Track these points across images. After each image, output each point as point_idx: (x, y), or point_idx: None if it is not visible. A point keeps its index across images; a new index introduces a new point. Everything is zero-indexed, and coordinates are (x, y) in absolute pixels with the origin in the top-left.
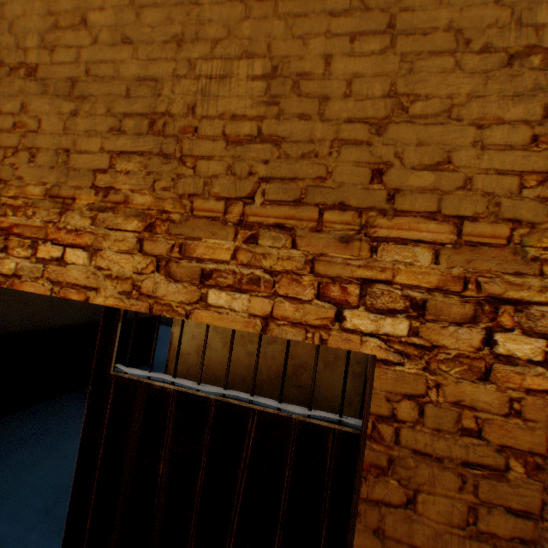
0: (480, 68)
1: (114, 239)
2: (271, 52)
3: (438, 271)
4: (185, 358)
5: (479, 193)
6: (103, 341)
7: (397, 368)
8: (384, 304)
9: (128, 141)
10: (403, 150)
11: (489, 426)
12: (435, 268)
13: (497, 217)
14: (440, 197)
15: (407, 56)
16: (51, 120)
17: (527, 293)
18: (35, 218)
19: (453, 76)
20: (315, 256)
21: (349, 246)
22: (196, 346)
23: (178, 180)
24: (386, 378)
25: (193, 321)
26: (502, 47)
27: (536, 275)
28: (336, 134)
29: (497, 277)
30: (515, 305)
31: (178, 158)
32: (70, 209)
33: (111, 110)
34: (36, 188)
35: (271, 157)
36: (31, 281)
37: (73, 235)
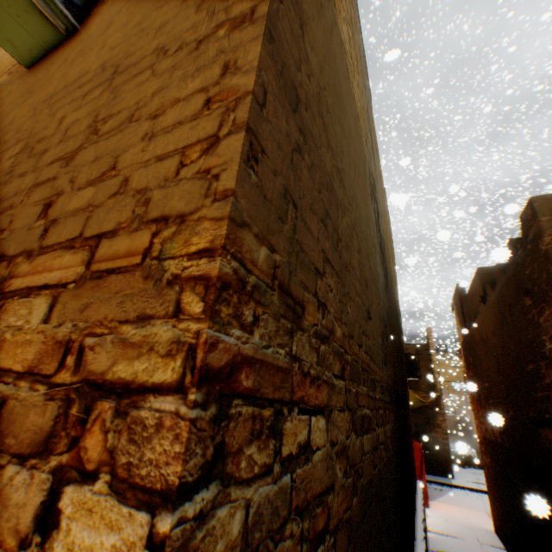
0: (172, 65)
1: None
2: (33, 133)
3: (45, 336)
4: None
5: (132, 194)
6: None
7: None
8: None
9: None
10: (80, 172)
11: None
12: (43, 330)
13: (141, 221)
14: (91, 214)
15: (117, 88)
16: None
17: (149, 362)
18: None
19: (147, 84)
20: None
21: None
22: None
23: None
24: None
25: None
26: (195, 39)
27: (171, 315)
28: (37, 179)
29: (112, 333)
30: (122, 397)
31: None
32: None
33: None
34: None
35: None
36: None
37: None
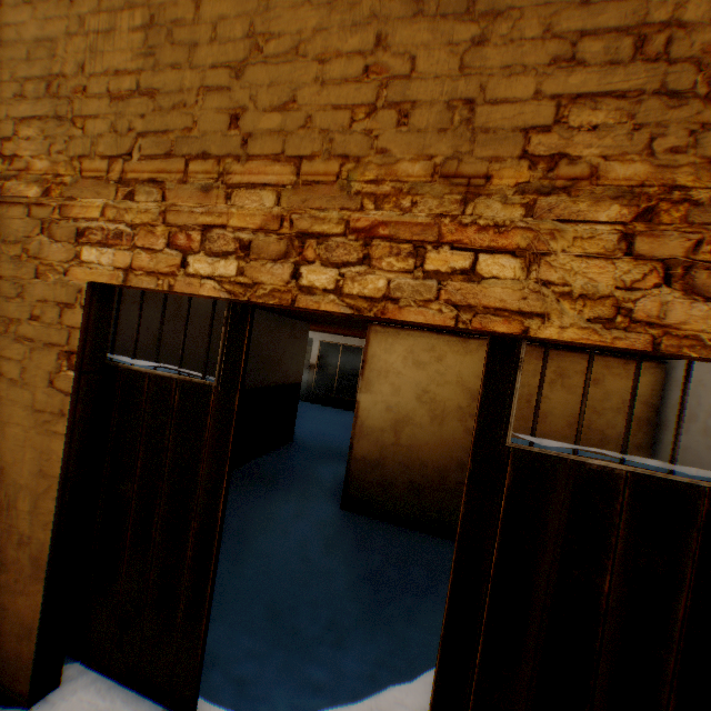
0: None
1: (571, 236)
2: None
3: None
4: (377, 435)
5: None
6: (487, 398)
7: None
8: None
9: (589, 78)
10: None
11: None
12: None
13: None
14: None
15: None
16: (433, 57)
17: None
18: (414, 212)
19: None
20: None
21: None
22: (392, 420)
23: (702, 133)
24: None
25: (387, 387)
26: None
27: None
28: None
29: None
30: None
31: (700, 98)
32: (480, 194)
33: (552, 29)
34: (412, 166)
35: None
36: (414, 306)
37: (488, 234)
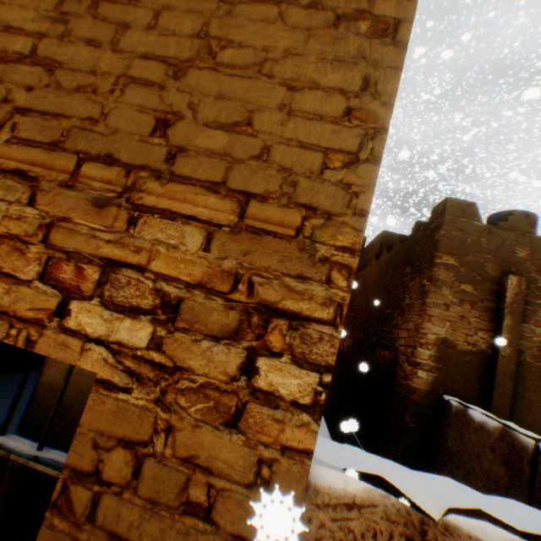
0: (305, 24)
1: None
2: None
3: (207, 262)
4: (67, 364)
5: (277, 168)
6: None
7: (121, 396)
8: (128, 298)
9: None
10: (200, 101)
11: (225, 501)
12: (203, 256)
13: (291, 200)
14: (230, 165)
15: None
16: None
17: (310, 305)
18: None
19: (274, 28)
20: (56, 220)
21: (104, 212)
22: None
23: None
24: (102, 409)
25: None
26: (332, 6)
27: (324, 282)
28: (126, 69)
29: (276, 279)
30: (292, 320)
31: None
32: None
33: None
34: None
35: (40, 84)
36: None
37: None
